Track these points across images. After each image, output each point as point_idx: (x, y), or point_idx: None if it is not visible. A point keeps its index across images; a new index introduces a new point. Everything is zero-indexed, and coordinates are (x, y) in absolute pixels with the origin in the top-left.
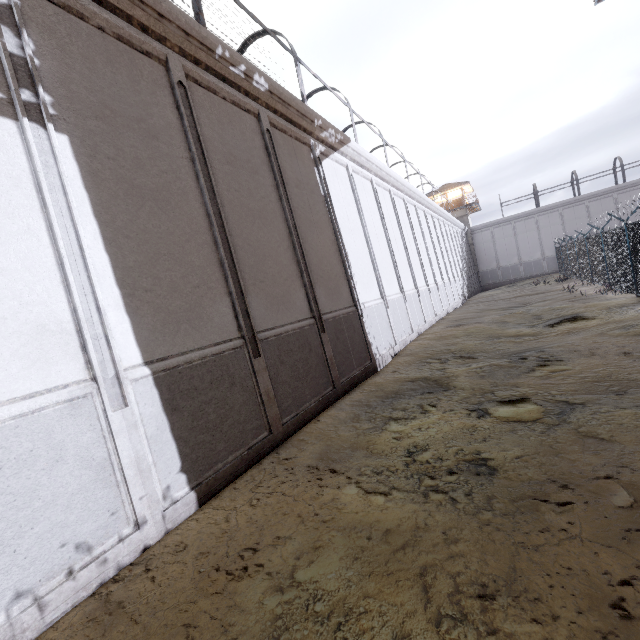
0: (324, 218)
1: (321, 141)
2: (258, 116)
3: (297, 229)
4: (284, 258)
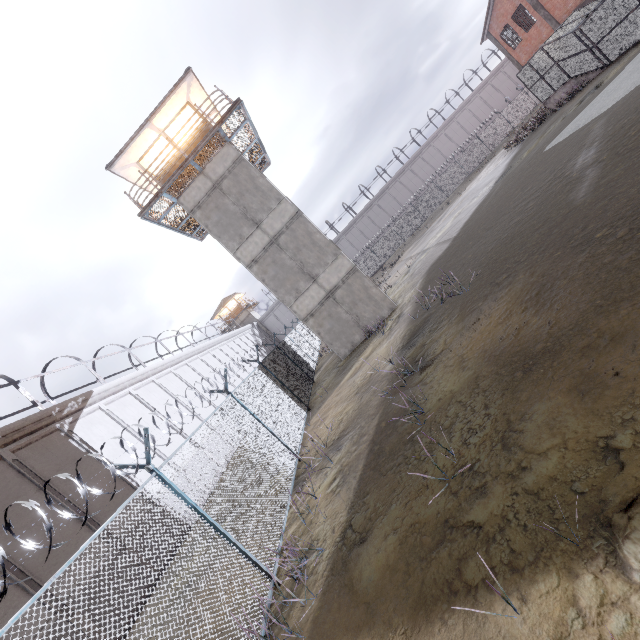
0: (94, 467)
1: (66, 416)
2: (2, 457)
3: (71, 501)
4: (69, 530)
